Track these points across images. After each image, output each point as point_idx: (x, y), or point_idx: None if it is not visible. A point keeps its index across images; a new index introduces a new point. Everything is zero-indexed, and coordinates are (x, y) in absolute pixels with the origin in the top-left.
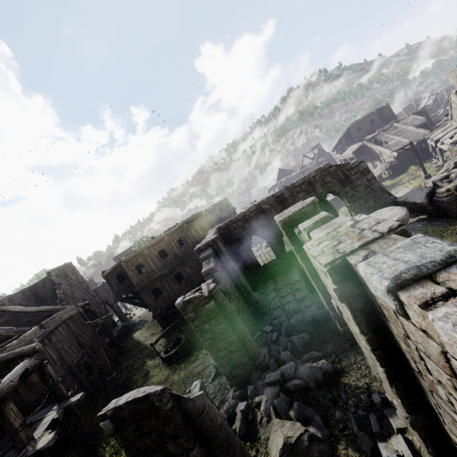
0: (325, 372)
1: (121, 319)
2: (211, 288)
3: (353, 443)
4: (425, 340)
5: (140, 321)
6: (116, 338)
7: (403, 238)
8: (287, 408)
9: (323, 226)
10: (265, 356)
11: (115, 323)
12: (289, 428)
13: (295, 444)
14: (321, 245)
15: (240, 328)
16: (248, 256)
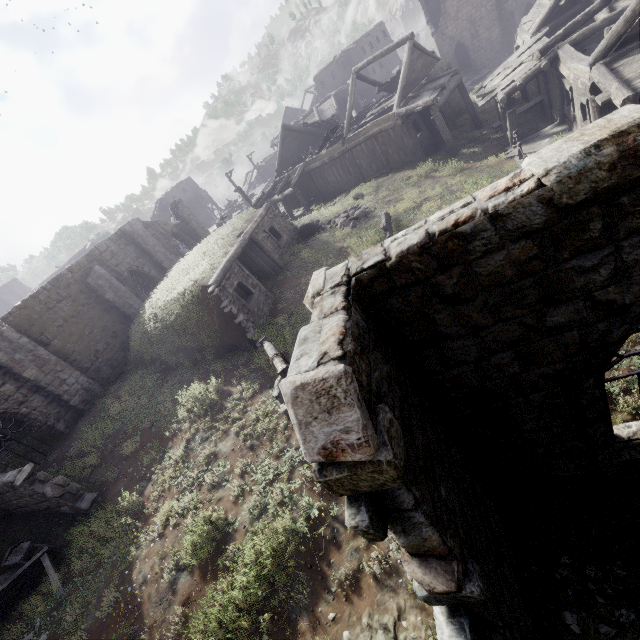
0: None
1: None
2: None
3: None
4: None
5: None
6: None
7: None
8: None
9: None
10: None
11: None
12: None
13: None
14: None
15: None
16: None
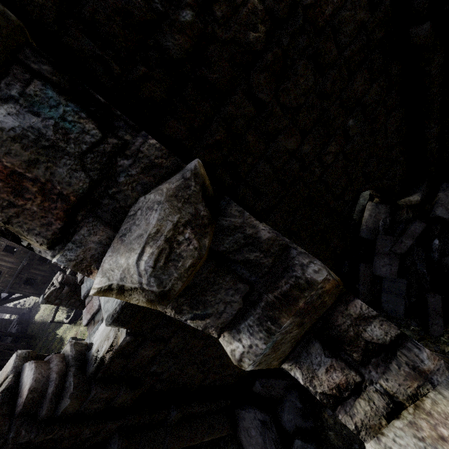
0: None
1: (12, 313)
2: (60, 279)
3: None
4: None
5: (34, 304)
6: (17, 333)
7: None
8: None
9: None
10: None
11: (8, 321)
12: None
13: None
14: None
15: None
16: None
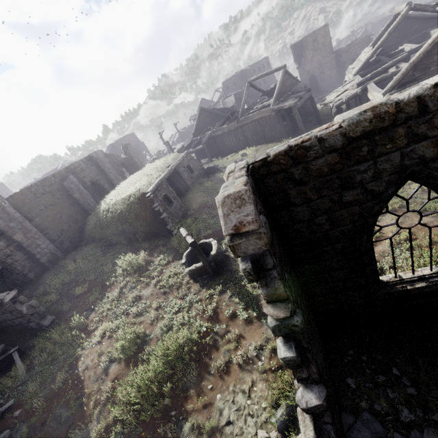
0: None
1: None
2: None
3: None
4: None
5: None
6: None
7: None
8: None
9: None
10: None
11: None
12: None
13: None
14: None
15: None
16: None
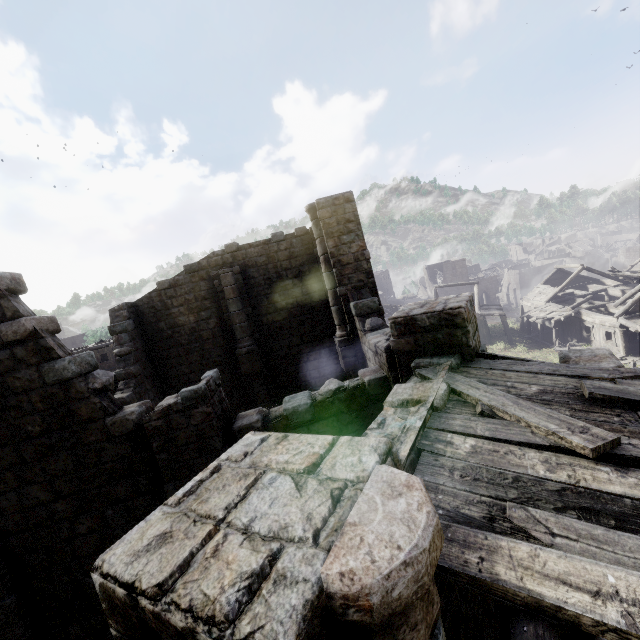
0: None
1: None
2: None
3: None
4: None
5: None
6: None
7: None
8: None
9: None
10: None
11: None
12: None
13: None
14: None
15: None
16: None
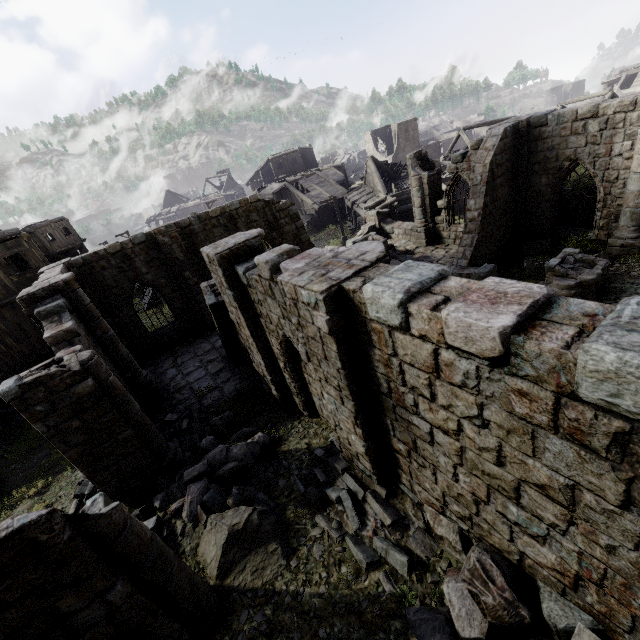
0: (263, 445)
1: None
2: (86, 357)
3: (301, 503)
4: (419, 346)
5: None
6: None
7: (392, 266)
8: (222, 500)
9: (297, 257)
10: (176, 451)
11: None
12: (233, 516)
13: (244, 528)
14: (305, 275)
15: (140, 416)
16: (127, 317)
